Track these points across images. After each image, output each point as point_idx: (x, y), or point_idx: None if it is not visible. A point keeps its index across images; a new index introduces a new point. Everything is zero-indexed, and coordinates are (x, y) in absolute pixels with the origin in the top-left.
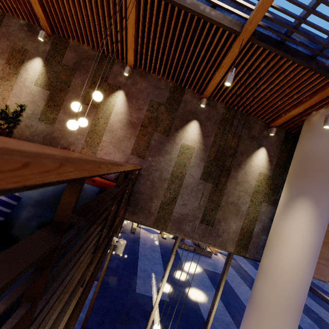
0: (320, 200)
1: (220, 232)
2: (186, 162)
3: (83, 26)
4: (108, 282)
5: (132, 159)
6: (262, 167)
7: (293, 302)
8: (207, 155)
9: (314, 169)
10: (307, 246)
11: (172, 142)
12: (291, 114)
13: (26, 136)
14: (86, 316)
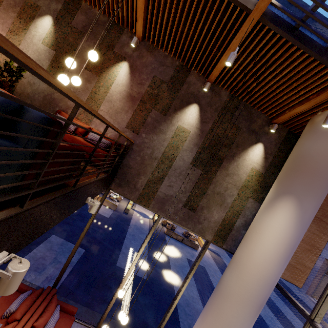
0: (304, 202)
1: (201, 219)
2: (179, 145)
3: None
4: (91, 251)
5: (126, 133)
6: (256, 163)
7: (256, 294)
8: (202, 141)
9: (306, 170)
10: (281, 244)
11: (169, 122)
12: (295, 112)
13: (27, 93)
14: (61, 272)
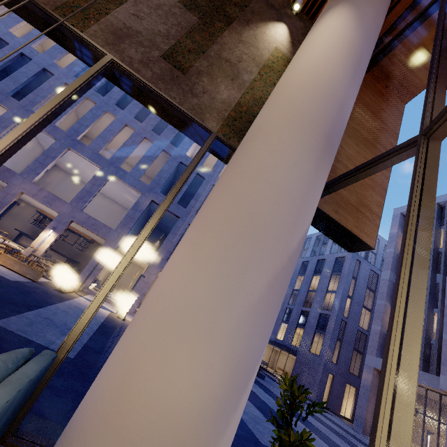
0: (359, 4)
1: (197, 90)
2: None
3: None
4: None
5: None
6: (281, 44)
7: (315, 109)
8: None
9: None
10: (341, 43)
11: None
12: None
13: None
14: None
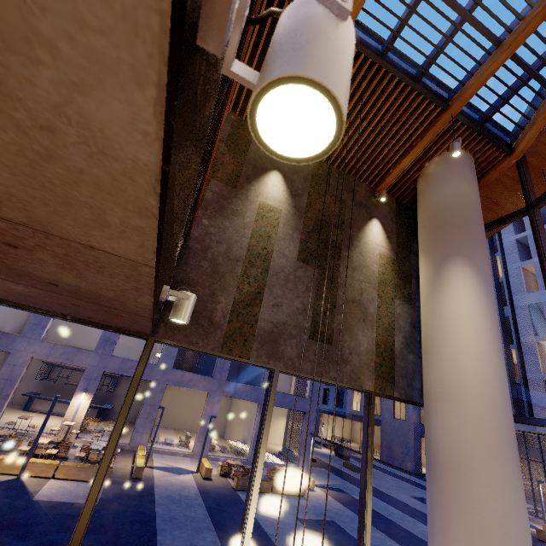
0: (475, 258)
1: (345, 354)
2: (270, 232)
3: None
4: None
5: None
6: (382, 246)
7: (502, 428)
8: (303, 223)
9: (453, 221)
10: (485, 326)
11: (244, 198)
12: (402, 167)
13: None
14: None
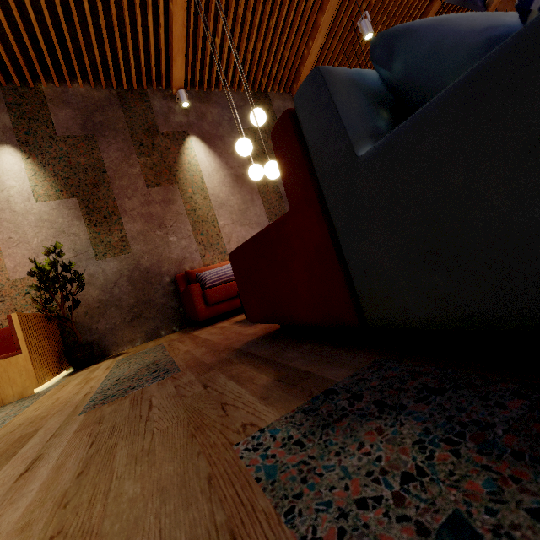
0: None
1: None
2: None
3: (70, 44)
4: None
5: None
6: None
7: None
8: None
9: None
10: None
11: None
12: None
13: (96, 300)
14: None
